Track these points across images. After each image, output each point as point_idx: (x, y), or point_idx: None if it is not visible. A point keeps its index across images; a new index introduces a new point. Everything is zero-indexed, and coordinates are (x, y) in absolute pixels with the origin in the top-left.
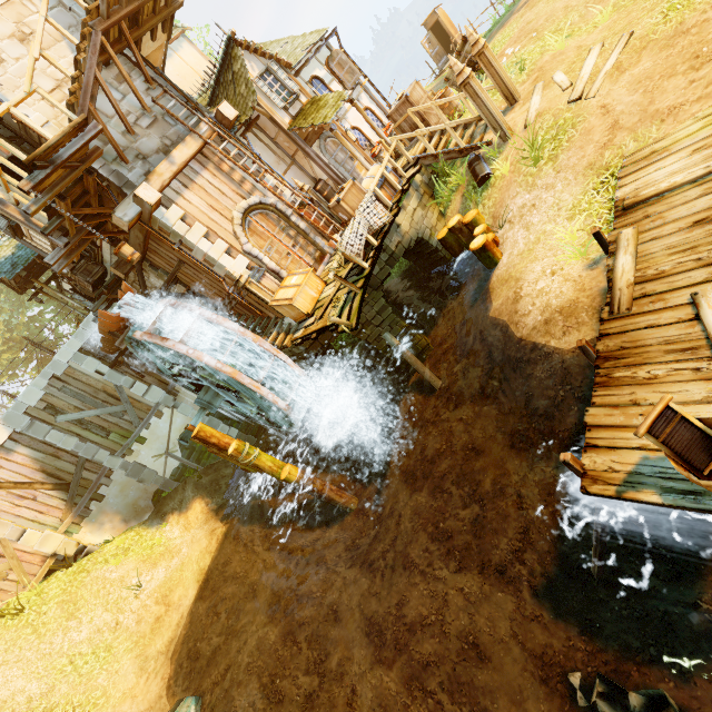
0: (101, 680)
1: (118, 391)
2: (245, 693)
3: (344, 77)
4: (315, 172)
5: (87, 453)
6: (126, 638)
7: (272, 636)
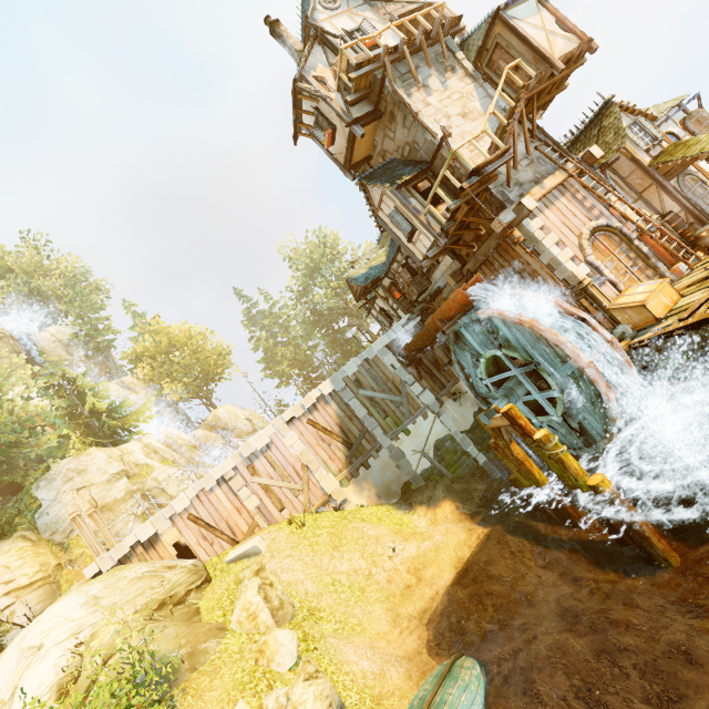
0: (357, 611)
1: (401, 385)
2: (549, 682)
3: (700, 132)
4: (663, 206)
5: (369, 425)
6: (377, 589)
7: (575, 644)
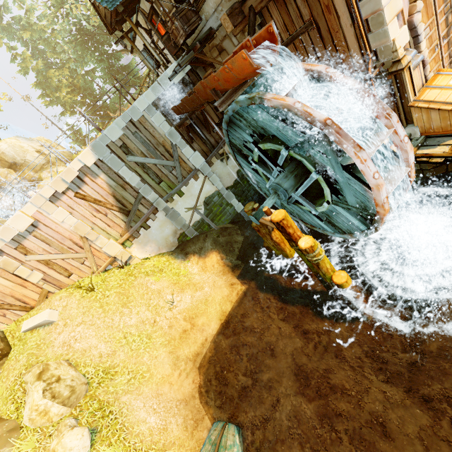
0: (146, 359)
1: (173, 148)
2: None
3: None
4: None
5: (144, 192)
6: (161, 334)
7: (306, 410)
